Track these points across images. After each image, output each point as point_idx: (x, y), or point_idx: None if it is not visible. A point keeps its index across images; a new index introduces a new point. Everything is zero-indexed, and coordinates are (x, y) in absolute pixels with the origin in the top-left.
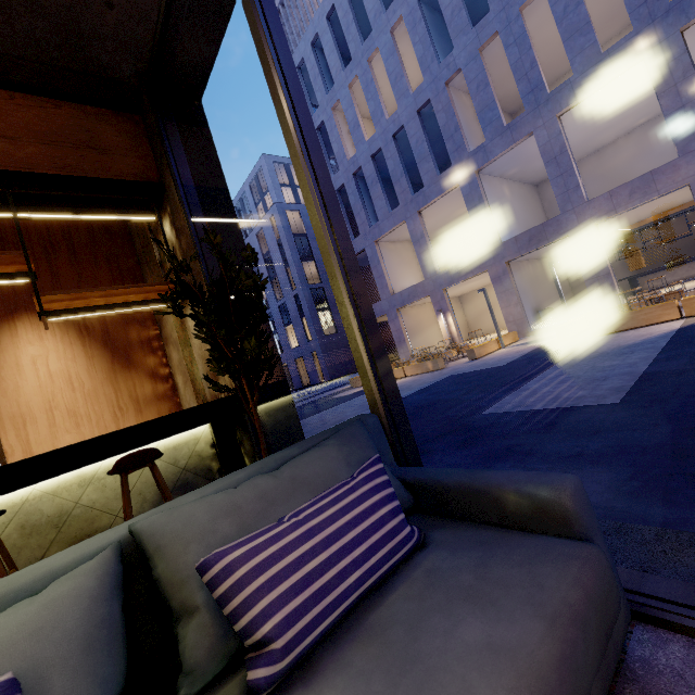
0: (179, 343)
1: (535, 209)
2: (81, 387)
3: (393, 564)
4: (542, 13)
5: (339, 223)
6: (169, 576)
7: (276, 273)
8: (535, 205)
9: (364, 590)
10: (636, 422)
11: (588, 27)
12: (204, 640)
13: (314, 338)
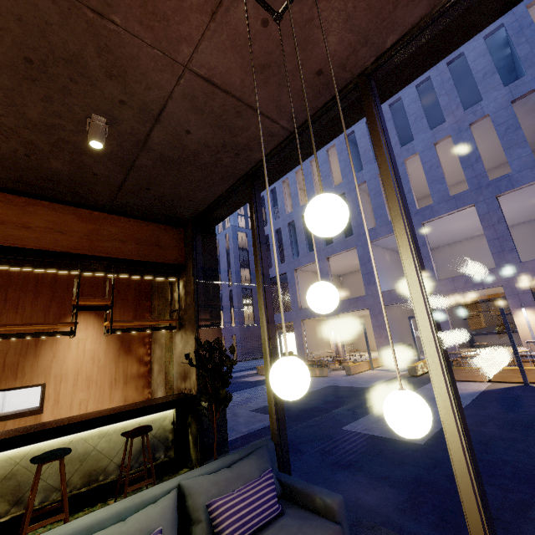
0: (164, 347)
1: None
2: (98, 362)
3: (270, 519)
4: (417, 164)
5: (274, 340)
6: (193, 506)
7: (220, 271)
8: None
9: (258, 526)
10: (425, 462)
11: (442, 180)
12: (203, 533)
13: (236, 325)
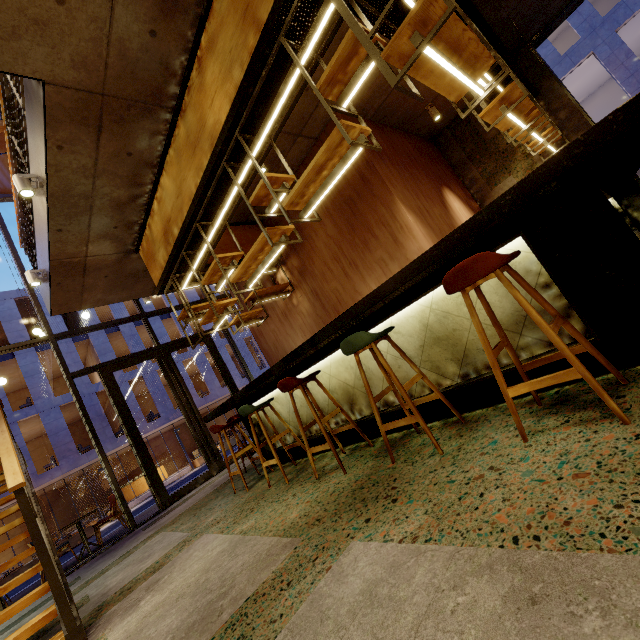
0: None
1: None
2: None
3: None
4: None
5: None
6: None
7: None
8: None
9: None
10: None
11: (546, 42)
12: None
13: None
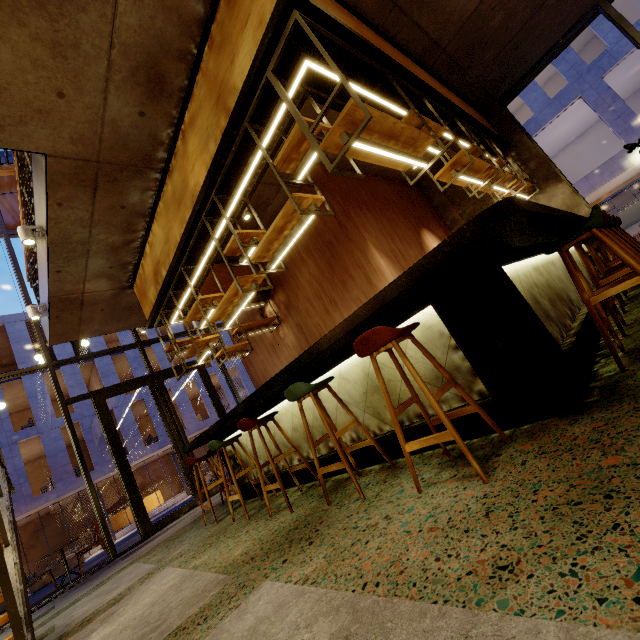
0: None
1: None
2: None
3: None
4: None
5: None
6: None
7: None
8: None
9: None
10: None
11: (536, 87)
12: None
13: None
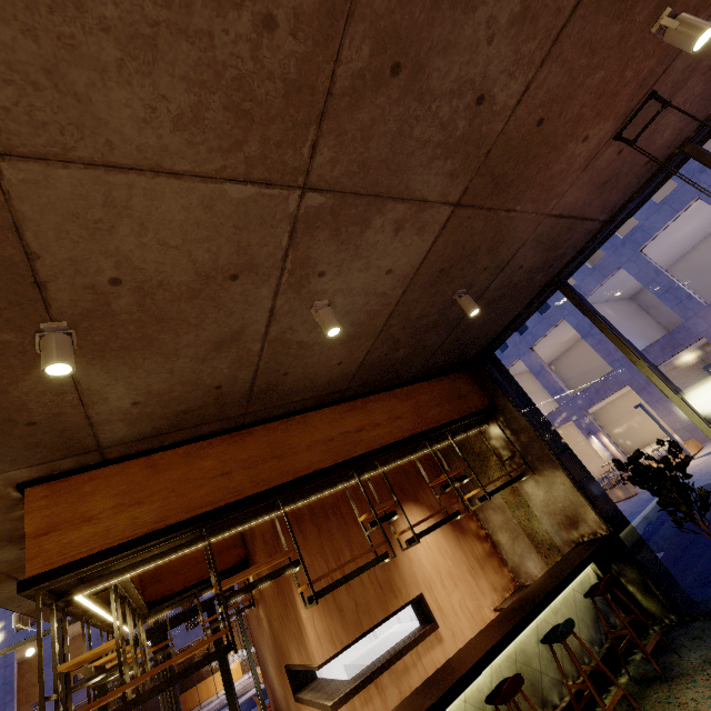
0: (507, 507)
1: (642, 317)
2: (446, 553)
3: None
4: None
5: (710, 420)
6: None
7: None
8: (641, 314)
9: None
10: None
11: None
12: None
13: None
